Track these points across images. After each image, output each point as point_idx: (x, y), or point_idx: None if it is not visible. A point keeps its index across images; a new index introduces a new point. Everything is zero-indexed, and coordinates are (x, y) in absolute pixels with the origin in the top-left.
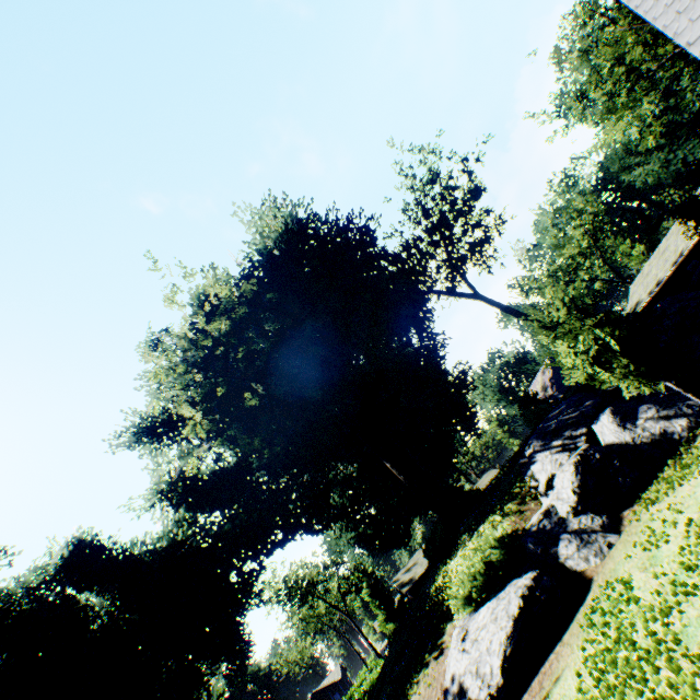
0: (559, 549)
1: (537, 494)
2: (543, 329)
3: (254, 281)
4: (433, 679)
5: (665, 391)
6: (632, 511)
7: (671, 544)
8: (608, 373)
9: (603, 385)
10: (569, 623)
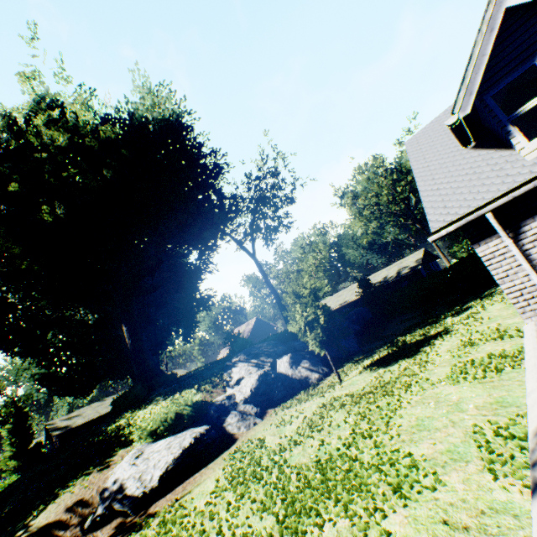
0: (228, 418)
1: (226, 386)
2: (293, 294)
3: (117, 131)
4: (92, 483)
5: (316, 358)
6: (275, 410)
7: (293, 425)
8: (309, 333)
9: (301, 338)
10: (215, 459)
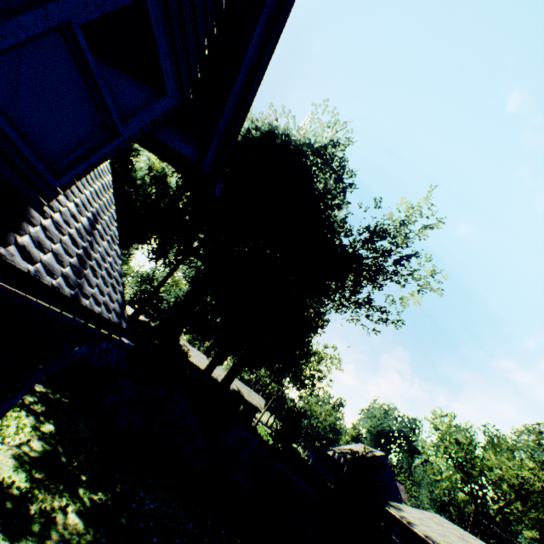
0: None
1: None
2: None
3: None
4: None
5: None
6: None
7: None
8: None
9: None
10: None
